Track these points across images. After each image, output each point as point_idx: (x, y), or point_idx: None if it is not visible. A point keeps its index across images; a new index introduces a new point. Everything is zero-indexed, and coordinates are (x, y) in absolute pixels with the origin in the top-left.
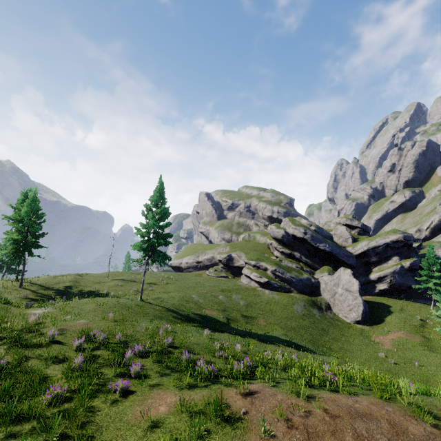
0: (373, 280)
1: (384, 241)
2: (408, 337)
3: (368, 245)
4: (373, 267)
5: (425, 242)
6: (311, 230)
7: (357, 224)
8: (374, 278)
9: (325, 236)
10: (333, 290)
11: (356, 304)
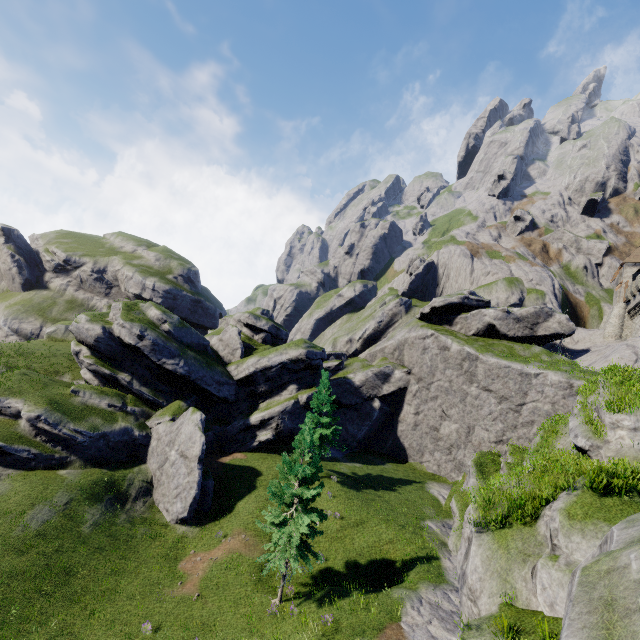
0: (255, 424)
1: (279, 359)
2: (245, 548)
3: (256, 365)
4: (262, 400)
5: (351, 359)
6: (160, 331)
7: (263, 325)
8: (255, 422)
9: (190, 343)
10: (165, 453)
11: (188, 484)
